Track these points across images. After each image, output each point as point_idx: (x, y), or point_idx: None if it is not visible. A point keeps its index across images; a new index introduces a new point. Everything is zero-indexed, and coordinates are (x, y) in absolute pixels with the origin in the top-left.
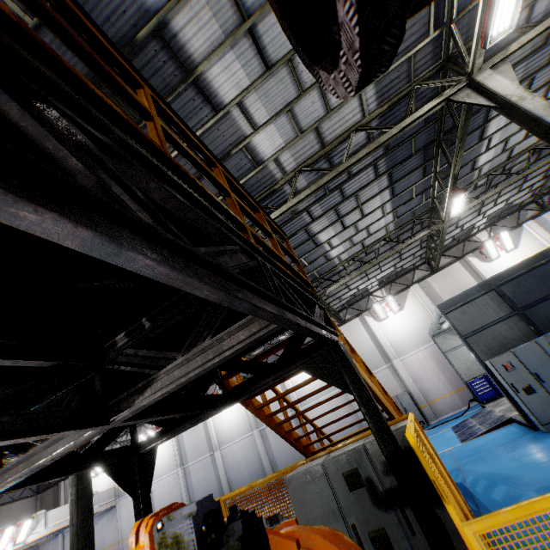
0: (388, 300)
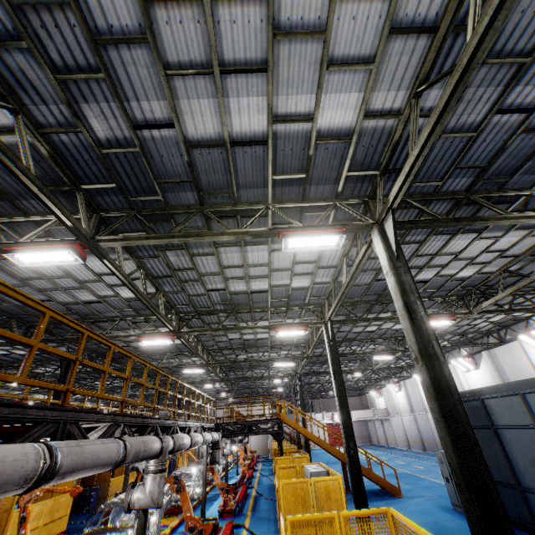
0: None
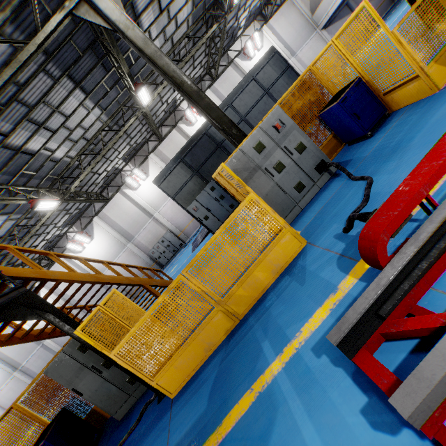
0: (136, 172)
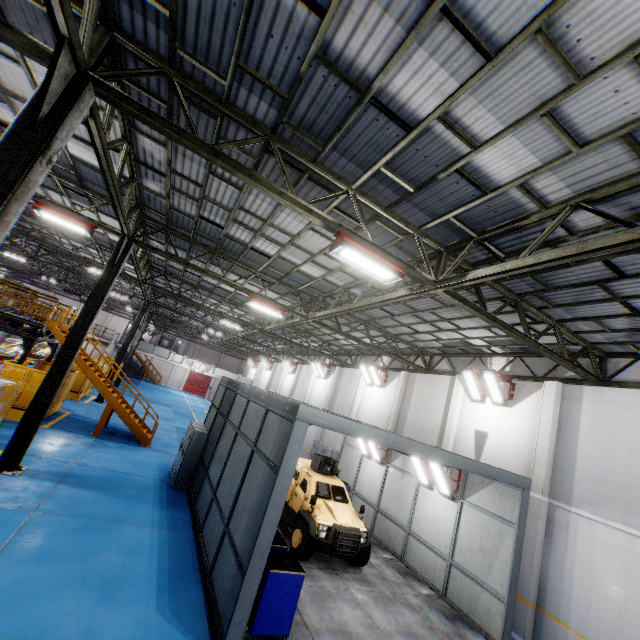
0: (371, 369)
